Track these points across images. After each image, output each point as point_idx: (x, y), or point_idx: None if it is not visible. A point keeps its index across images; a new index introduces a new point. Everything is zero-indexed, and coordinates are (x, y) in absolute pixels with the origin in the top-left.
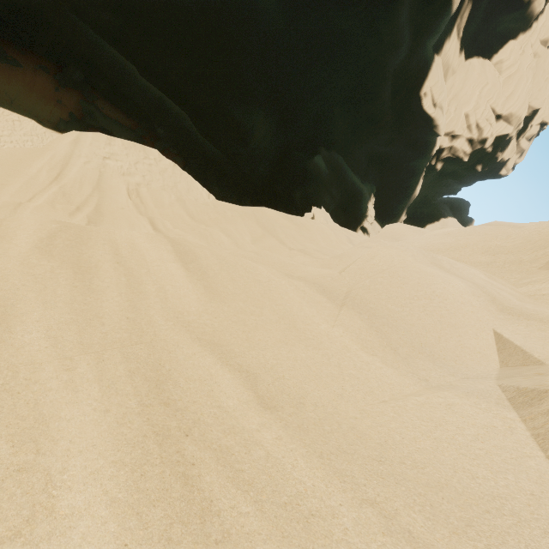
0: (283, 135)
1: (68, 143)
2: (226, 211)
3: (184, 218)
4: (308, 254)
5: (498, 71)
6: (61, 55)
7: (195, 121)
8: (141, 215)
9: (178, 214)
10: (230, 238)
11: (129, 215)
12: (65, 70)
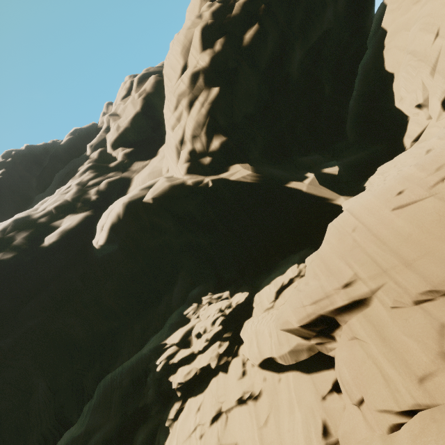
0: None
1: None
2: None
3: None
4: None
5: None
6: None
7: None
8: None
9: None
10: None
11: None
12: None
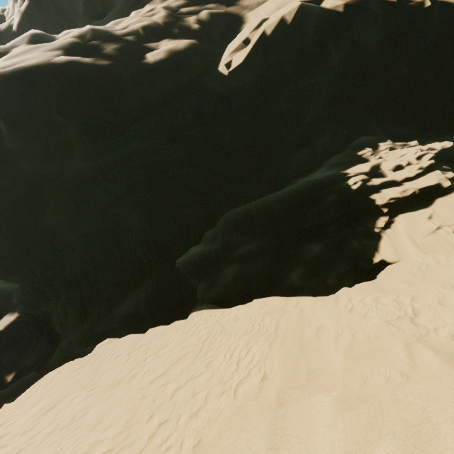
0: None
1: None
2: None
3: None
4: None
5: None
6: None
7: None
8: None
9: None
10: None
11: None
12: None
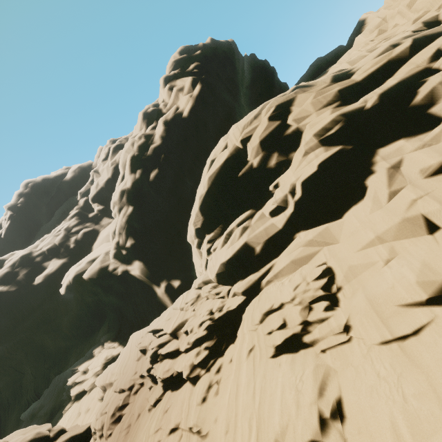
0: None
1: None
2: None
3: None
4: None
5: None
6: None
7: None
8: None
9: None
10: None
11: None
12: None
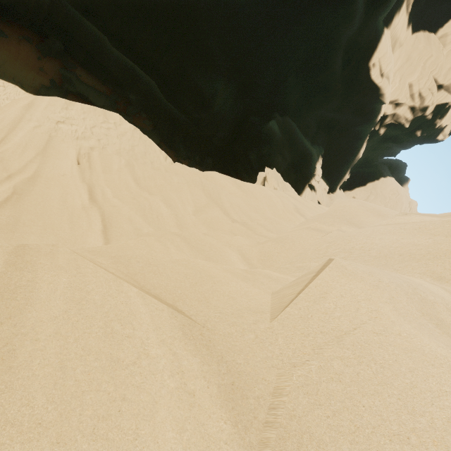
0: (242, 101)
1: (20, 107)
2: (173, 177)
3: (130, 184)
4: (250, 229)
5: (443, 44)
6: (42, 26)
7: (161, 88)
8: (82, 182)
9: (124, 180)
10: (170, 209)
11: (68, 183)
12: (46, 41)
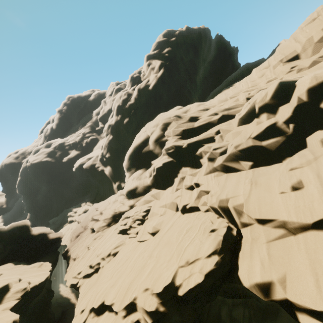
0: None
1: None
2: None
3: None
4: None
5: None
6: None
7: None
8: None
9: None
10: None
11: None
12: None
